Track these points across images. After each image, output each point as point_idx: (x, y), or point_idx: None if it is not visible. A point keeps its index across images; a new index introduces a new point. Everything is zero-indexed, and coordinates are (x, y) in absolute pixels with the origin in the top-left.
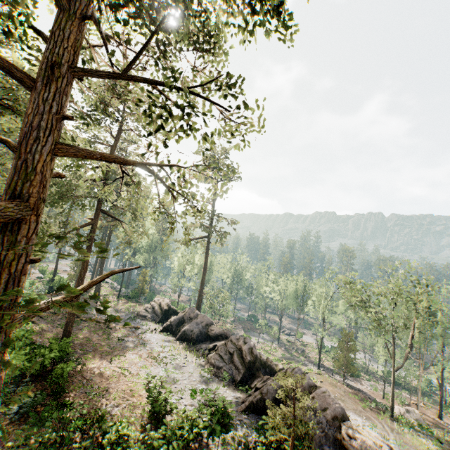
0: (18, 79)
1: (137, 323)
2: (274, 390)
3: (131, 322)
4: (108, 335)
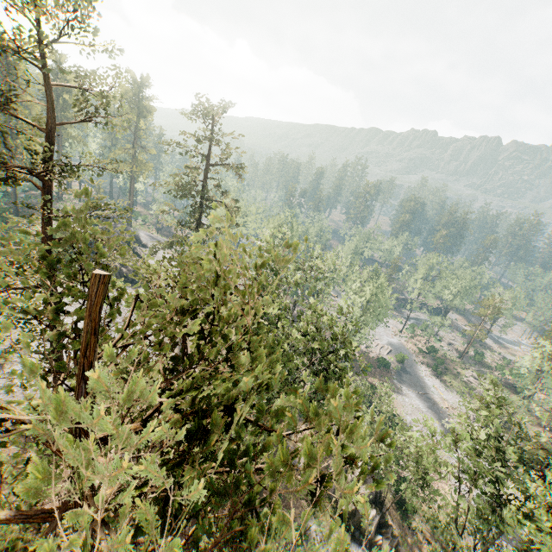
0: None
1: None
2: None
3: None
4: None
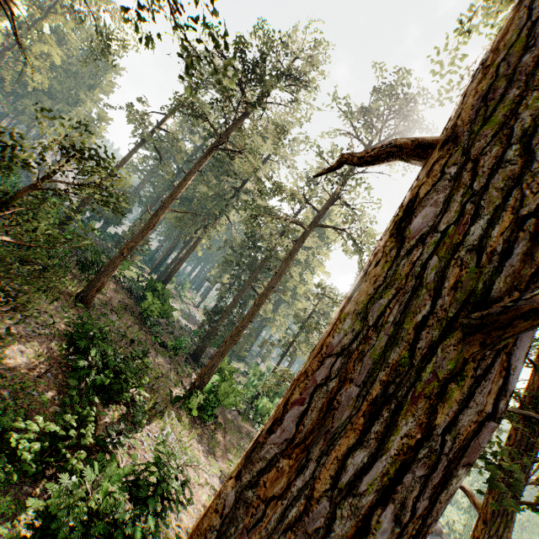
0: None
1: None
2: None
3: None
4: None
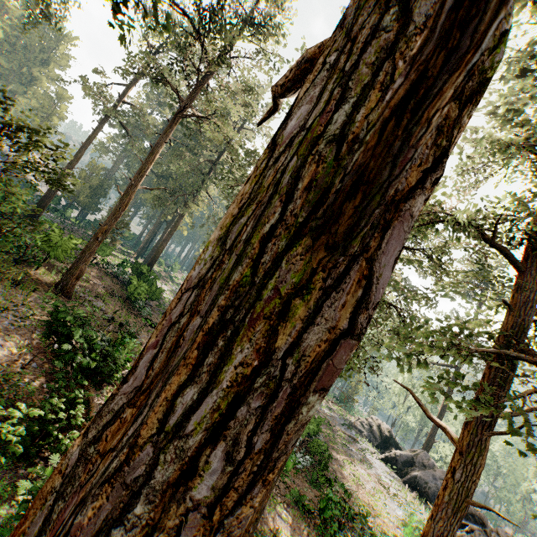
0: (513, 267)
1: (353, 434)
2: None
3: (347, 430)
4: (331, 432)
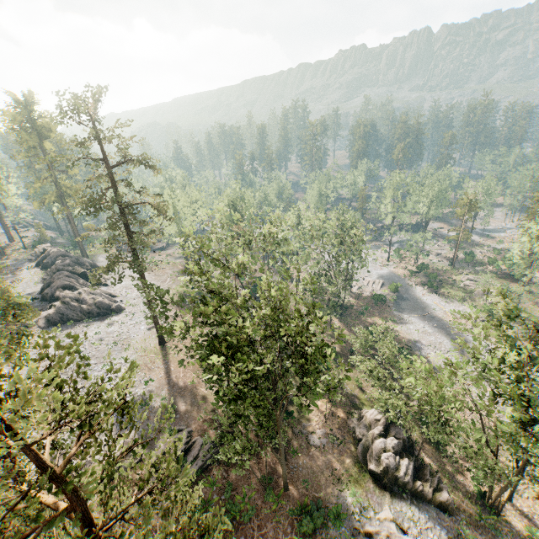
0: None
1: (24, 265)
2: (47, 284)
3: (20, 265)
4: None
